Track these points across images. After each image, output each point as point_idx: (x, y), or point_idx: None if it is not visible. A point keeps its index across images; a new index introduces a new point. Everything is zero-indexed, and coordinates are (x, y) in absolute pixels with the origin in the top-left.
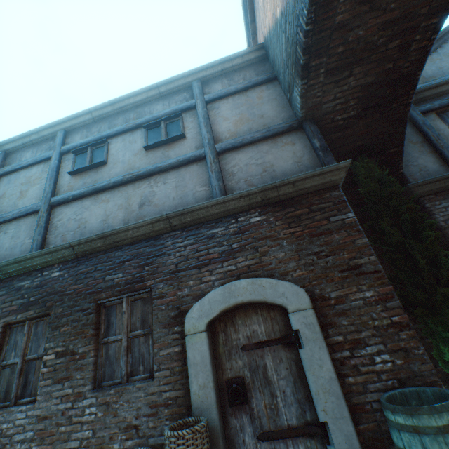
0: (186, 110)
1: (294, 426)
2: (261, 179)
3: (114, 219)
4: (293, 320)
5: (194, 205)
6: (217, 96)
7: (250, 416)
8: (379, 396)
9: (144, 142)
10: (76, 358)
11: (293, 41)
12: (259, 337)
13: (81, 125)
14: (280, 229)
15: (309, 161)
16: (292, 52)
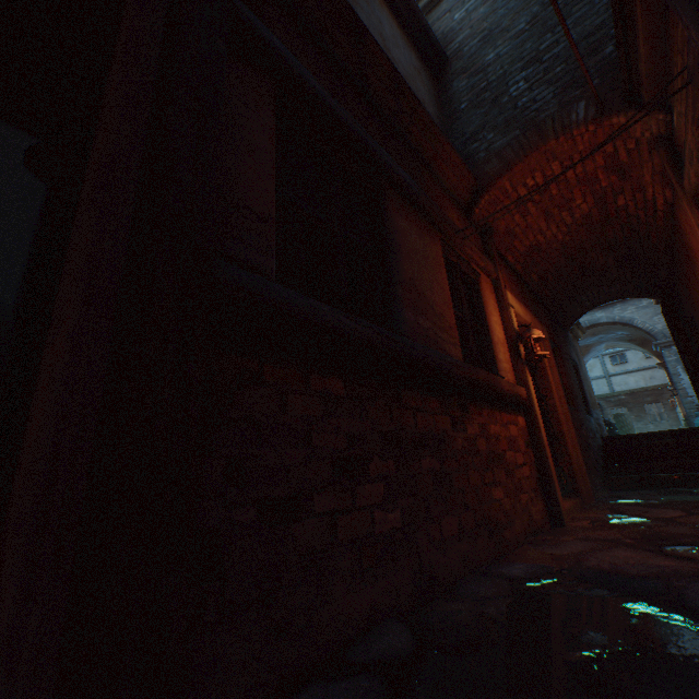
0: None
1: None
2: None
3: (639, 382)
4: None
5: None
6: None
7: None
8: None
9: (642, 355)
10: (641, 417)
11: None
12: None
13: None
14: None
15: None
16: None
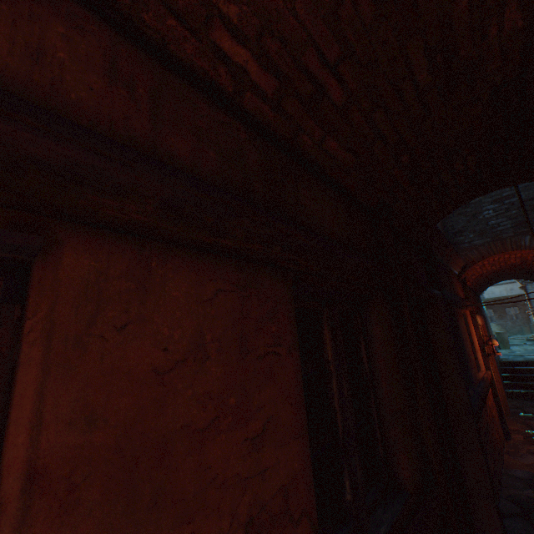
0: None
1: None
2: None
3: (502, 292)
4: None
5: None
6: None
7: None
8: None
9: None
10: (503, 316)
11: None
12: None
13: None
14: None
15: None
16: None
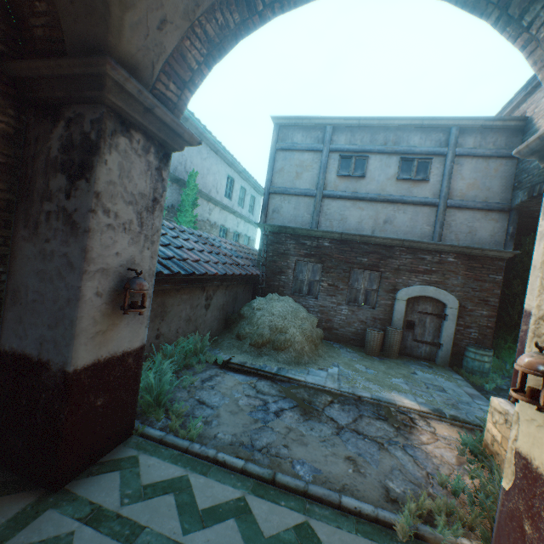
0: (437, 155)
1: (428, 341)
2: (465, 237)
3: (365, 224)
4: (447, 311)
5: (422, 241)
6: (466, 154)
7: (412, 334)
8: (465, 344)
9: (396, 171)
10: (338, 289)
11: (539, 178)
12: (427, 311)
13: (346, 126)
14: (461, 270)
15: (498, 237)
16: (535, 180)
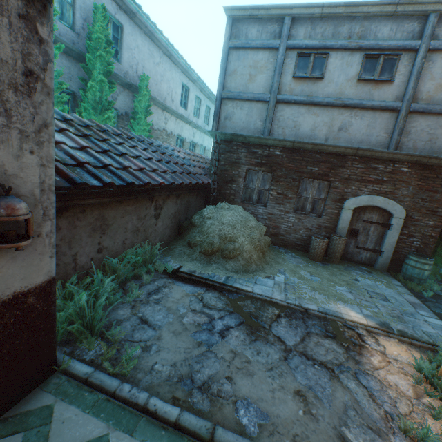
0: (407, 50)
1: (369, 248)
2: (423, 145)
3: (319, 131)
4: (392, 220)
5: (377, 149)
6: (441, 48)
7: (355, 241)
8: (406, 252)
9: (358, 70)
10: (287, 198)
11: None
12: (373, 220)
13: (307, 16)
14: (413, 180)
15: None
16: None
